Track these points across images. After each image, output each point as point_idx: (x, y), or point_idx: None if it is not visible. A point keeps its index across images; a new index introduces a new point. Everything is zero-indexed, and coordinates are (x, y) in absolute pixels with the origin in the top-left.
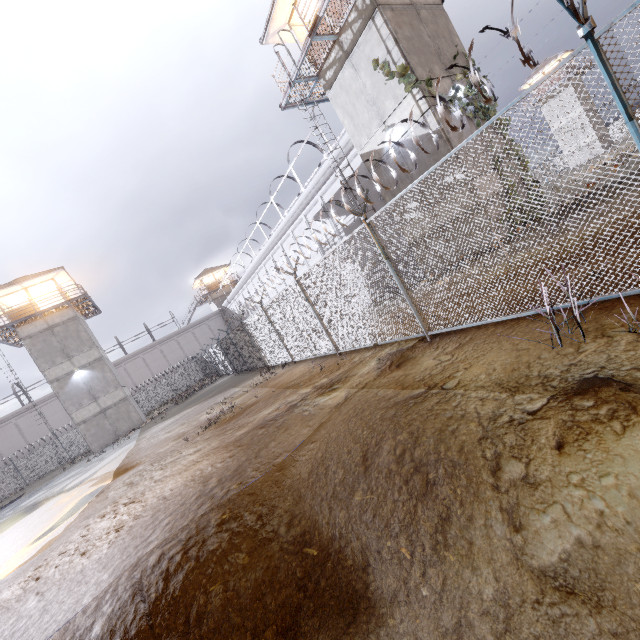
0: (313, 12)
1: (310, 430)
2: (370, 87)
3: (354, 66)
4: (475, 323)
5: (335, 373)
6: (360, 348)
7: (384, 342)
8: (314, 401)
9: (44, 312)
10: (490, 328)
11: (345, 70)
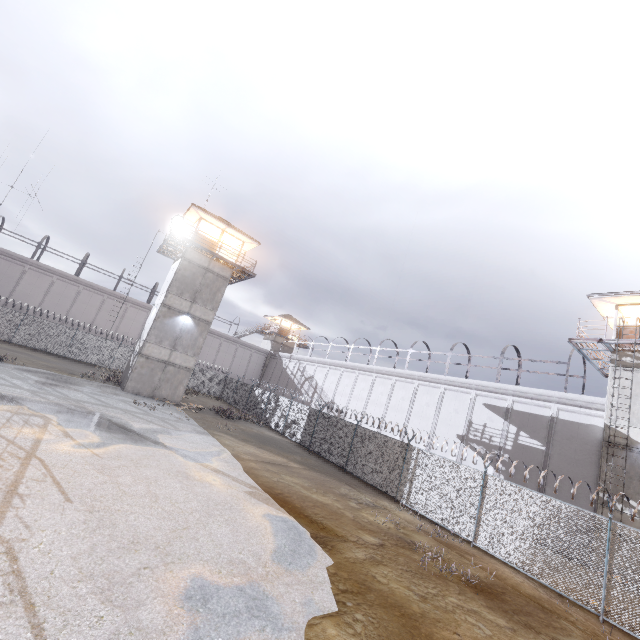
0: None
1: None
2: None
3: None
4: None
5: None
6: None
7: None
8: None
9: (222, 259)
10: None
11: None
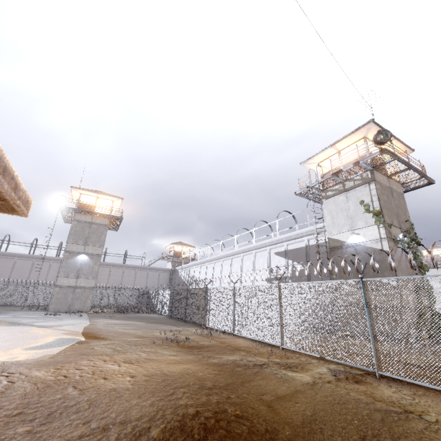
0: (339, 167)
1: (288, 389)
2: (352, 210)
3: (347, 197)
4: (428, 384)
5: (287, 360)
6: (301, 353)
7: (332, 359)
8: (280, 370)
9: (97, 213)
10: (440, 395)
11: (340, 196)
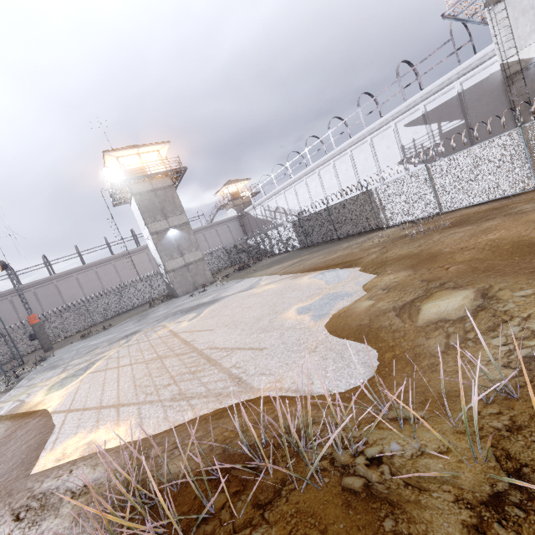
0: None
1: None
2: None
3: None
4: None
5: None
6: None
7: None
8: None
9: (156, 174)
10: None
11: None
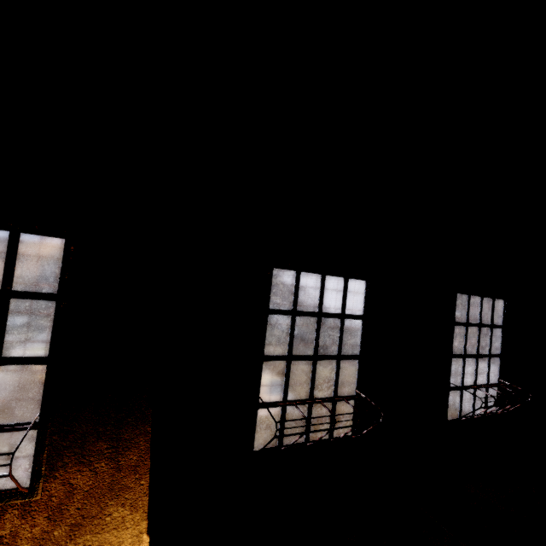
0: None
1: None
2: None
3: None
4: None
5: None
6: None
7: None
8: None
9: None
10: None
11: None
